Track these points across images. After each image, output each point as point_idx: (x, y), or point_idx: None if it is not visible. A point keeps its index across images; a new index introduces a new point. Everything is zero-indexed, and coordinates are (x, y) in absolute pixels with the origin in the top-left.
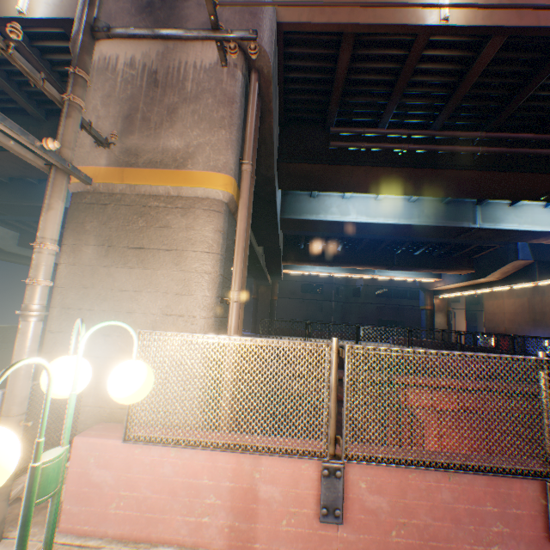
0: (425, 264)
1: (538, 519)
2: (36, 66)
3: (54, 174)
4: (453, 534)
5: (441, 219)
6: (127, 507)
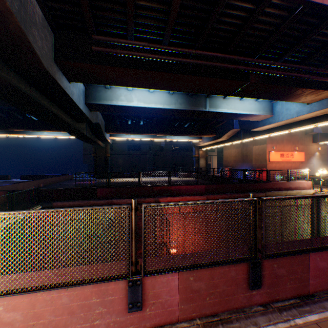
0: (191, 132)
1: (125, 298)
2: None
3: None
4: (70, 322)
5: (188, 106)
6: None
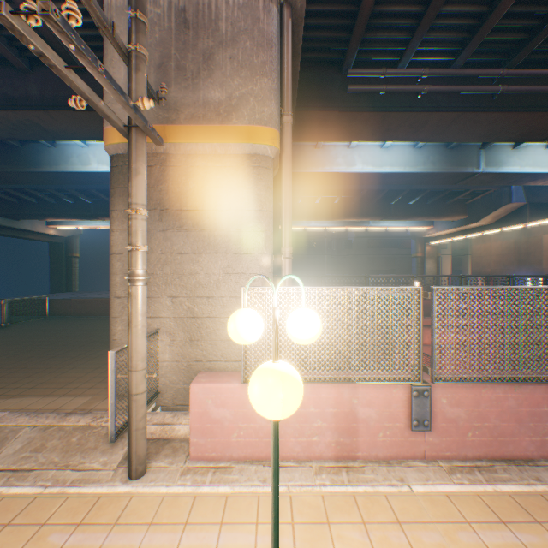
0: (421, 212)
1: None
2: (19, 4)
3: (134, 136)
4: (516, 431)
5: (446, 165)
6: (246, 435)
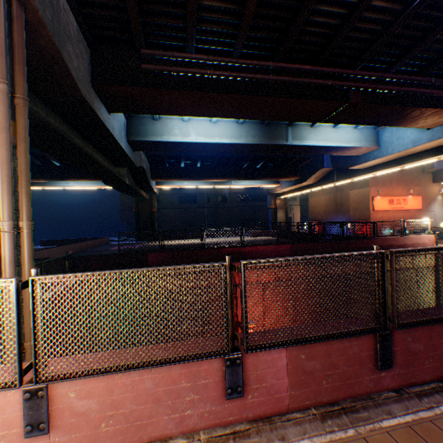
0: (266, 174)
1: (221, 382)
2: None
3: None
4: (155, 411)
5: (263, 138)
6: None
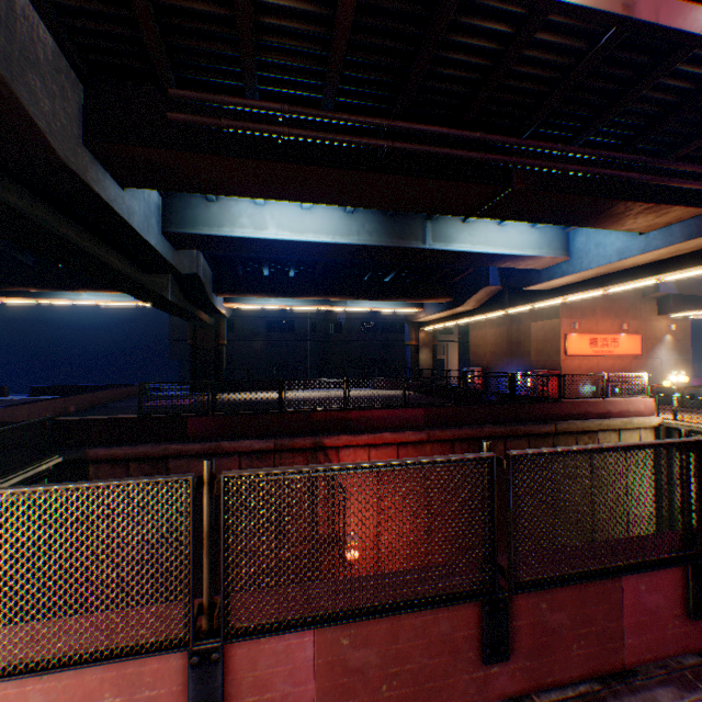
0: (399, 292)
1: (185, 694)
2: None
3: None
4: None
5: (386, 237)
6: None
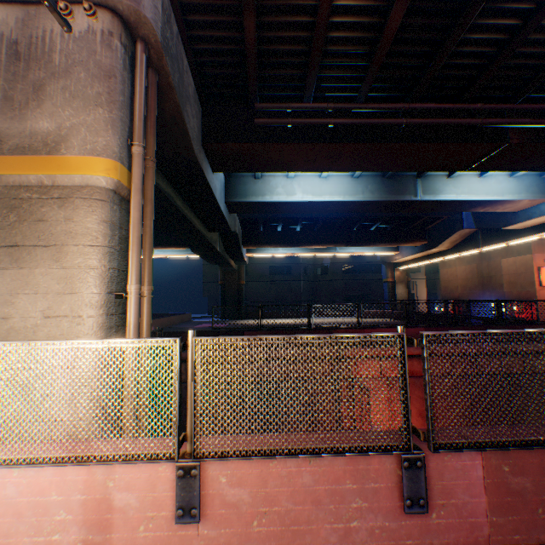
0: (382, 238)
1: (395, 490)
2: None
3: None
4: (314, 516)
5: (384, 194)
6: None
